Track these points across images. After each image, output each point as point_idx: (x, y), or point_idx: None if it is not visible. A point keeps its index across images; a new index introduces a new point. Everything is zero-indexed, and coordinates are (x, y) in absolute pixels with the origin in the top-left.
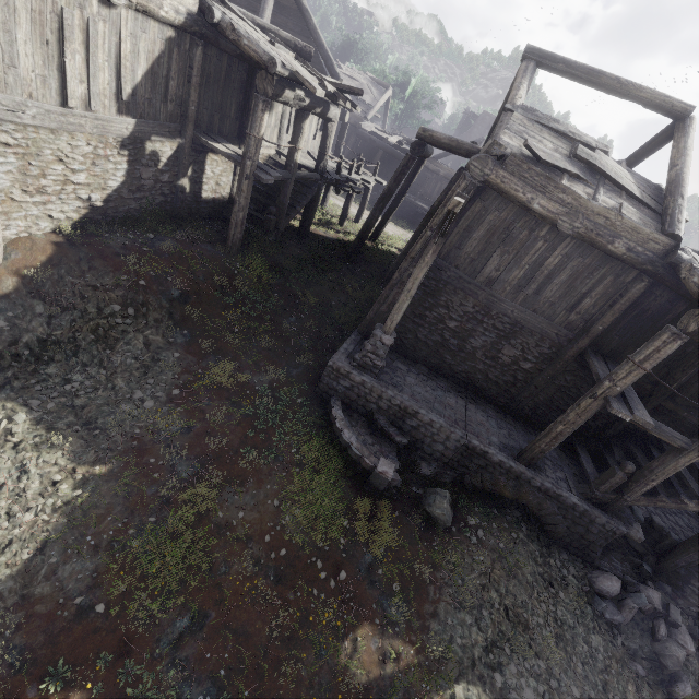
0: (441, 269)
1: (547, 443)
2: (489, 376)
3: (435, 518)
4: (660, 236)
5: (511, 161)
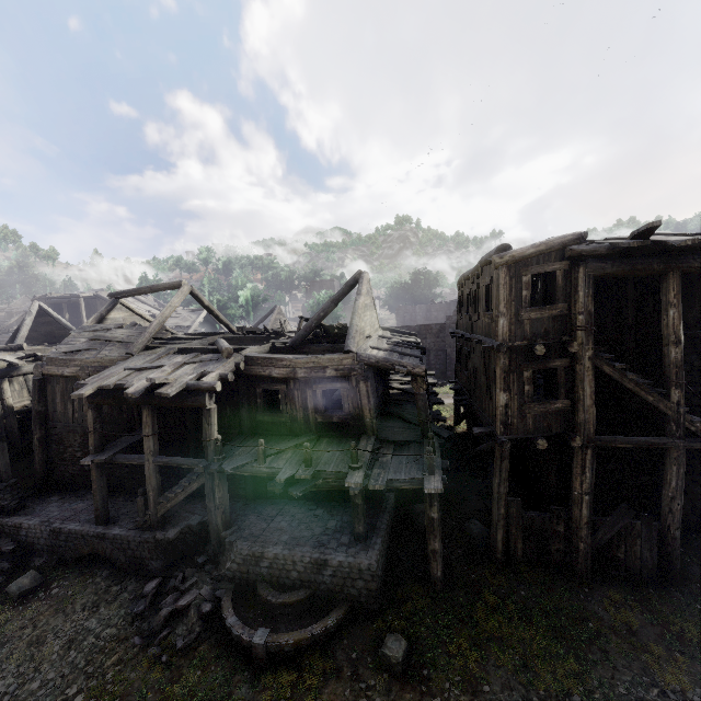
0: (54, 427)
1: (94, 502)
2: (117, 475)
3: (10, 593)
4: (122, 357)
5: (48, 360)
